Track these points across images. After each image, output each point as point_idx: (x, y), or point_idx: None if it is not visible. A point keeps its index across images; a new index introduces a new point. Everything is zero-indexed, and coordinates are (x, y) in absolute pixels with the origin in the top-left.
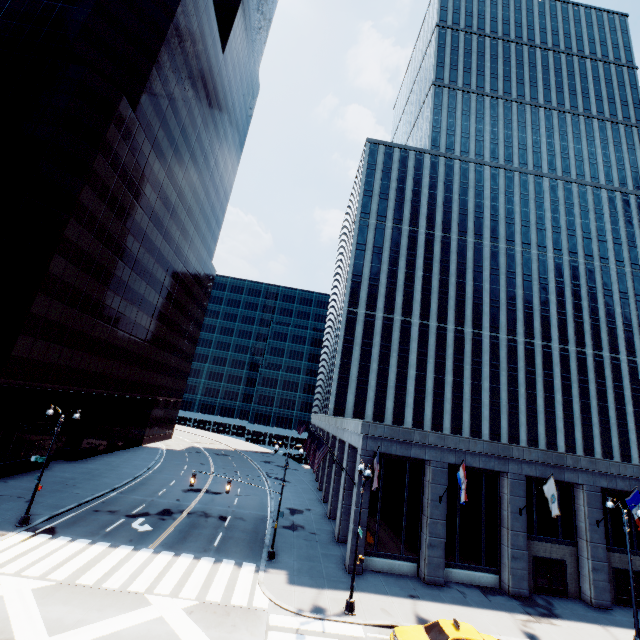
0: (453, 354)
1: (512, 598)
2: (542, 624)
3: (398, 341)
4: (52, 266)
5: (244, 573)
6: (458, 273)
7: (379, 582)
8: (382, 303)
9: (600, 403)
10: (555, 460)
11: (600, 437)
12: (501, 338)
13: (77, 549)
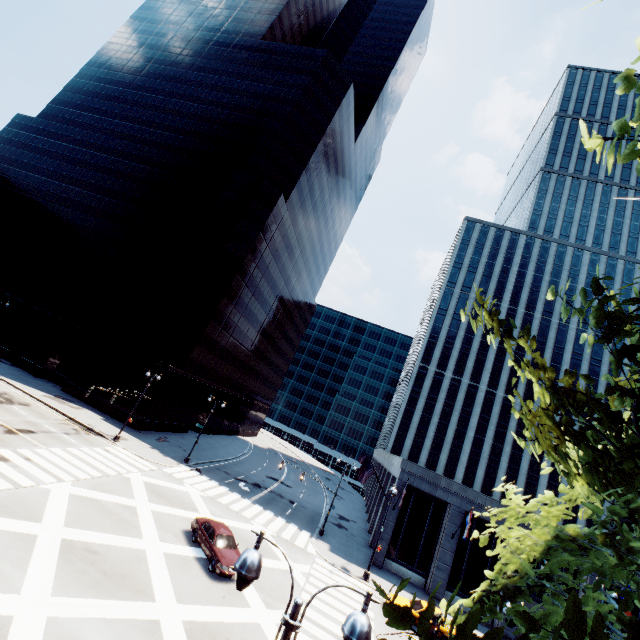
0: (516, 427)
1: None
2: None
3: (462, 402)
4: (221, 304)
5: (303, 534)
6: (535, 351)
7: (392, 577)
8: (453, 365)
9: None
10: None
11: None
12: None
13: (214, 485)
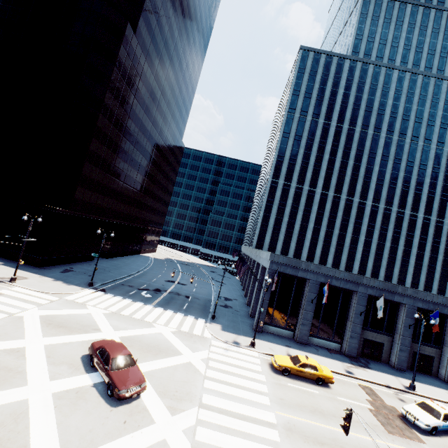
0: (342, 216)
1: (346, 356)
2: (358, 369)
3: (304, 204)
4: (91, 145)
5: (199, 322)
6: (356, 158)
7: (270, 337)
8: (296, 177)
9: (445, 258)
10: (390, 288)
11: (439, 280)
12: (380, 207)
13: (117, 300)
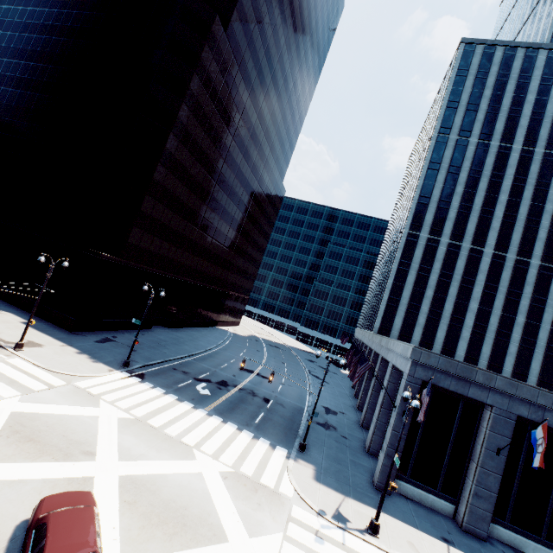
0: (532, 293)
1: None
2: None
3: (462, 271)
4: (156, 173)
5: (276, 456)
6: None
7: (408, 510)
8: (450, 228)
9: None
10: None
11: None
12: None
13: (154, 395)
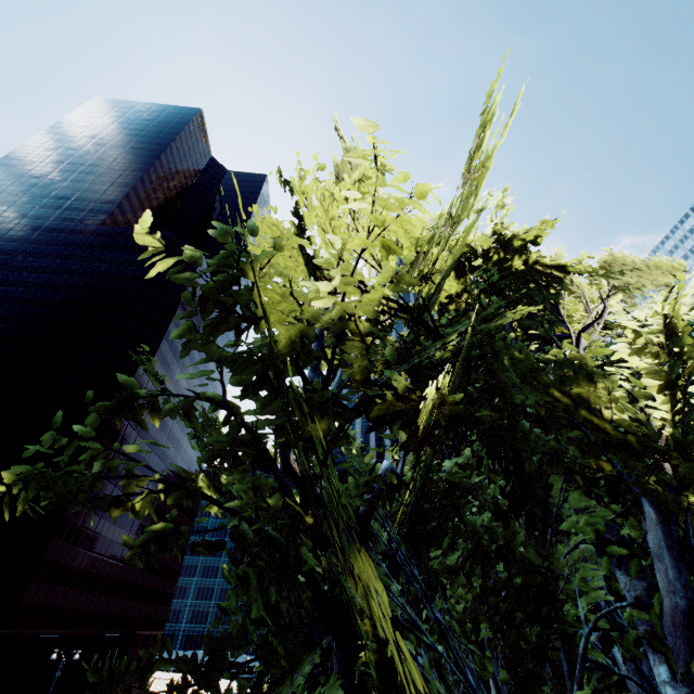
0: None
1: None
2: None
3: None
4: (67, 512)
5: None
6: None
7: None
8: None
9: None
10: None
11: None
12: None
13: None
